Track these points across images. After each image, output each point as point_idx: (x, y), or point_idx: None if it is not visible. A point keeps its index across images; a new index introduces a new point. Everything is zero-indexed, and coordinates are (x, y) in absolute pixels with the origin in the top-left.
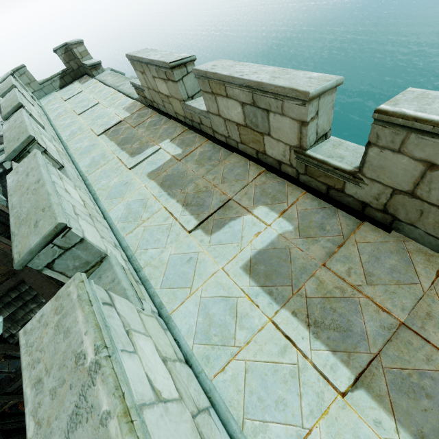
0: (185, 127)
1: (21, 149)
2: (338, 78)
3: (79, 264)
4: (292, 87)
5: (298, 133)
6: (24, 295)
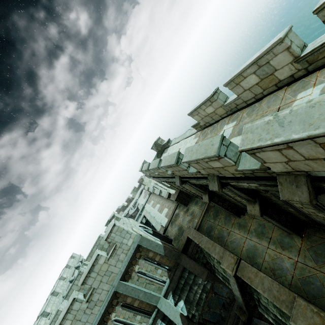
0: (229, 116)
1: (177, 158)
2: (288, 26)
3: (233, 154)
4: (272, 44)
5: (289, 54)
6: (187, 281)
